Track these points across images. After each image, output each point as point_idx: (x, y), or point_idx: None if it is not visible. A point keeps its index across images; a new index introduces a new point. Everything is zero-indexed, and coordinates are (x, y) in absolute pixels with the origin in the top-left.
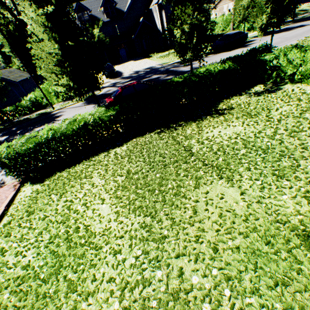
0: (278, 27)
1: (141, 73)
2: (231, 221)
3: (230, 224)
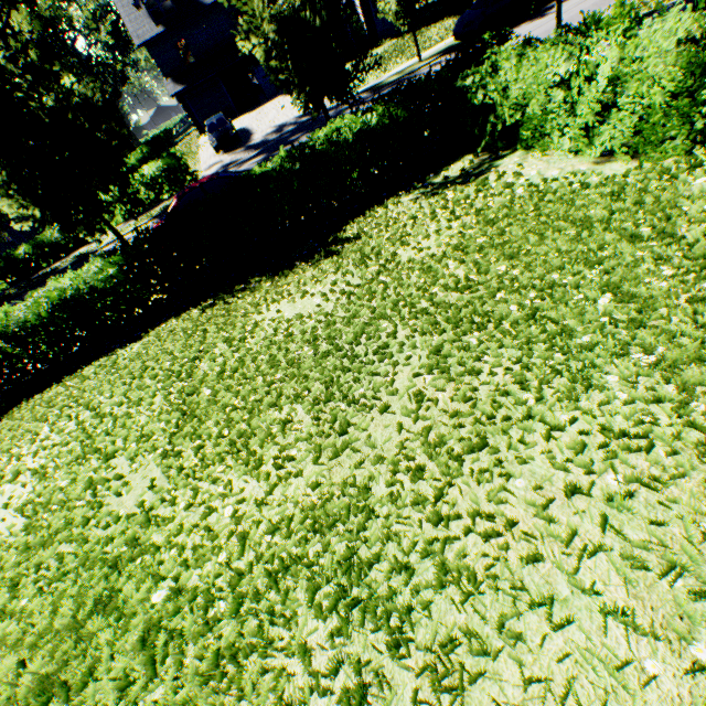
0: None
1: (287, 131)
2: (73, 553)
3: (75, 558)
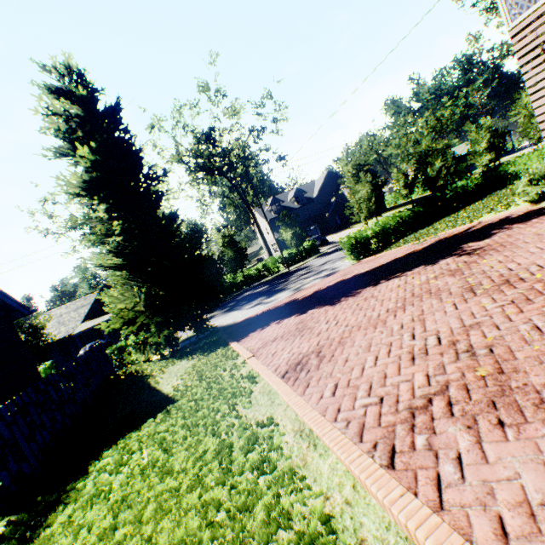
0: (497, 160)
1: None
2: None
3: None
